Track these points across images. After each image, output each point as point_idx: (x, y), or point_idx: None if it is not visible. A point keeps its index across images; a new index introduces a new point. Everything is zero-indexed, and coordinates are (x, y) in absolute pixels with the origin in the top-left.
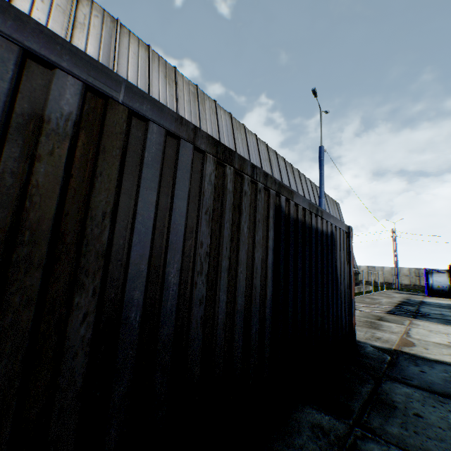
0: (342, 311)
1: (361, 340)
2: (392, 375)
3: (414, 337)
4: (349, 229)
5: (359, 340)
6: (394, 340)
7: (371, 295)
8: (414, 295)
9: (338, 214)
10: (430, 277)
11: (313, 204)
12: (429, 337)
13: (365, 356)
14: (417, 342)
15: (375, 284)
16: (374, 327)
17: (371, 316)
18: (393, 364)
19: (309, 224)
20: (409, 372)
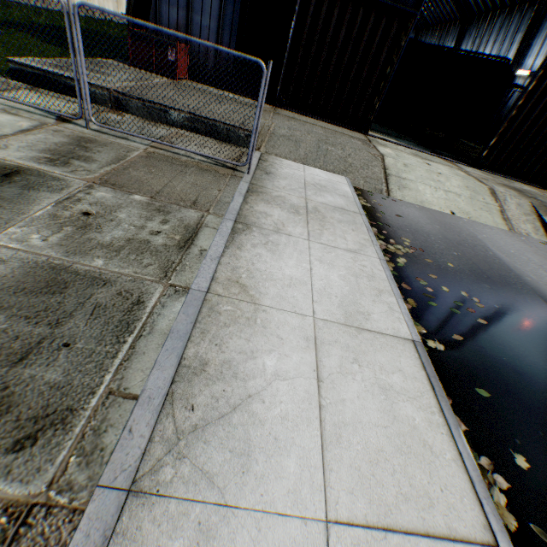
0: None
1: None
2: None
3: None
4: None
5: None
6: None
7: None
8: None
9: None
10: None
11: None
12: None
13: None
14: None
15: None
16: None
17: None
18: None
19: None
20: None
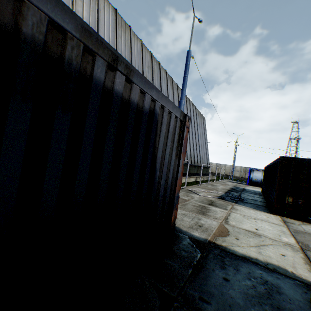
0: (158, 207)
1: (184, 228)
2: (190, 294)
3: (230, 224)
4: (186, 118)
5: (182, 228)
6: (214, 227)
7: (214, 183)
8: (240, 184)
9: (203, 125)
10: (252, 173)
11: (100, 38)
12: (242, 224)
13: (175, 256)
14: (232, 230)
15: (219, 175)
16: (203, 212)
17: (205, 200)
18: (199, 268)
19: (82, 71)
20: (212, 283)
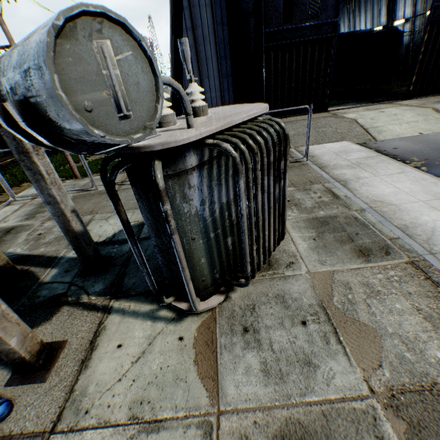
0: None
1: None
2: None
3: None
4: None
5: None
6: None
7: None
8: None
9: None
10: None
11: None
12: None
13: None
14: None
15: None
16: None
17: None
18: None
19: None
20: None
